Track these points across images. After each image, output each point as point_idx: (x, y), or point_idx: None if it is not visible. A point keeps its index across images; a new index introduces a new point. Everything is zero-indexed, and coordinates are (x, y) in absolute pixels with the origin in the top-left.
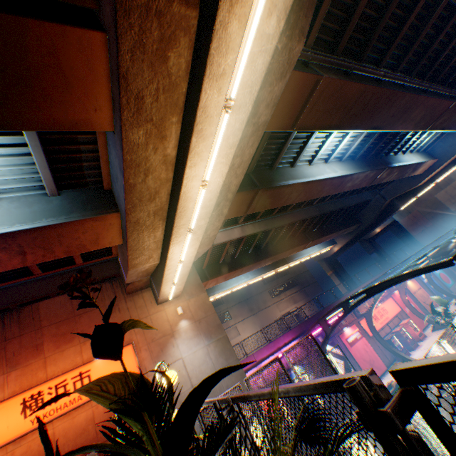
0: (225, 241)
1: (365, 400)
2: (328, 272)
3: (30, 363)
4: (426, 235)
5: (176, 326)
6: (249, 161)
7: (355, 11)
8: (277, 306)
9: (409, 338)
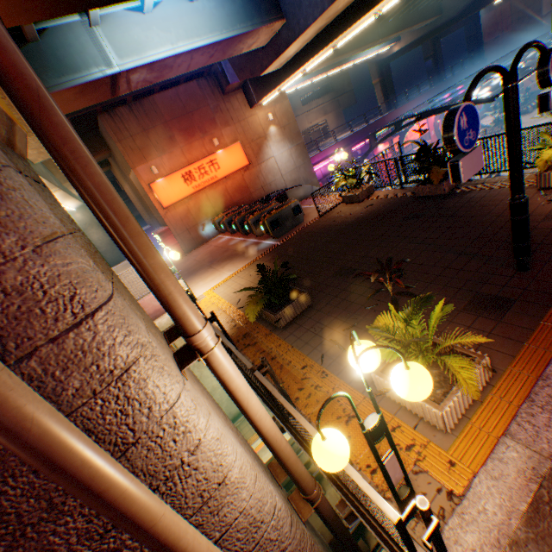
0: None
1: None
2: (374, 82)
3: (172, 152)
4: (496, 47)
5: (267, 132)
6: None
7: None
8: (306, 118)
9: None
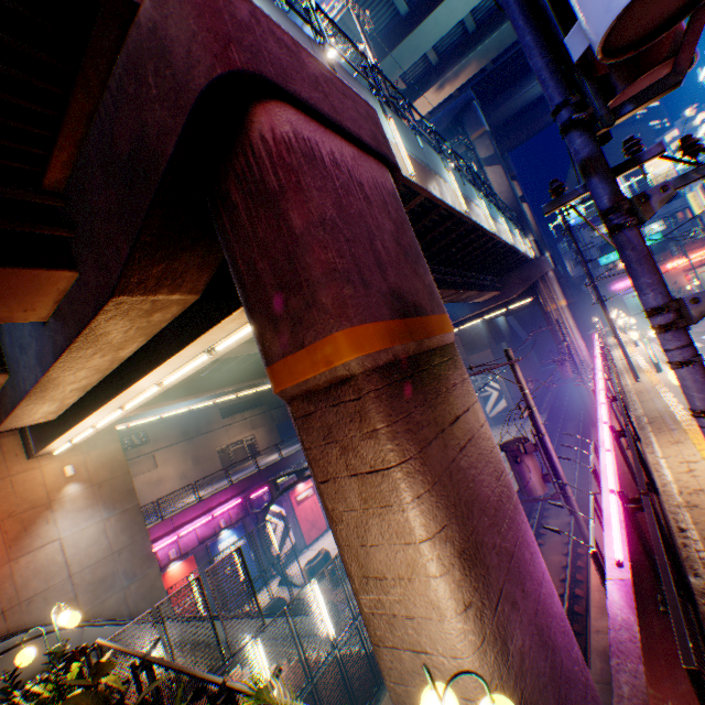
0: None
1: (213, 698)
2: None
3: None
4: None
5: (59, 493)
6: None
7: None
8: (227, 431)
9: None
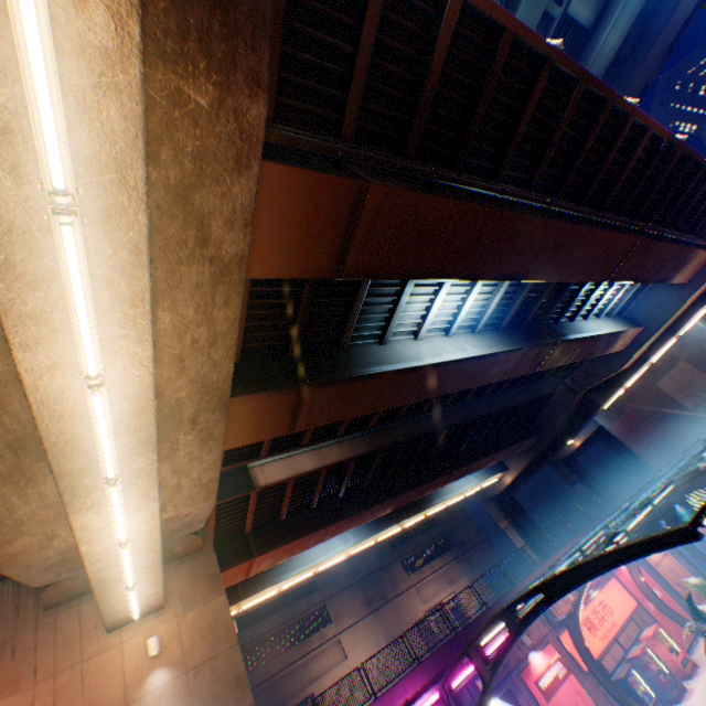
0: (283, 479)
1: None
2: (501, 522)
3: None
4: (657, 451)
5: (138, 687)
6: (236, 333)
7: (423, 89)
8: (418, 592)
9: (664, 673)
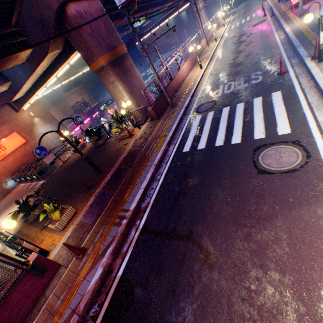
0: None
1: (101, 126)
2: None
3: None
4: None
5: (33, 121)
6: None
7: None
8: (71, 99)
9: None
